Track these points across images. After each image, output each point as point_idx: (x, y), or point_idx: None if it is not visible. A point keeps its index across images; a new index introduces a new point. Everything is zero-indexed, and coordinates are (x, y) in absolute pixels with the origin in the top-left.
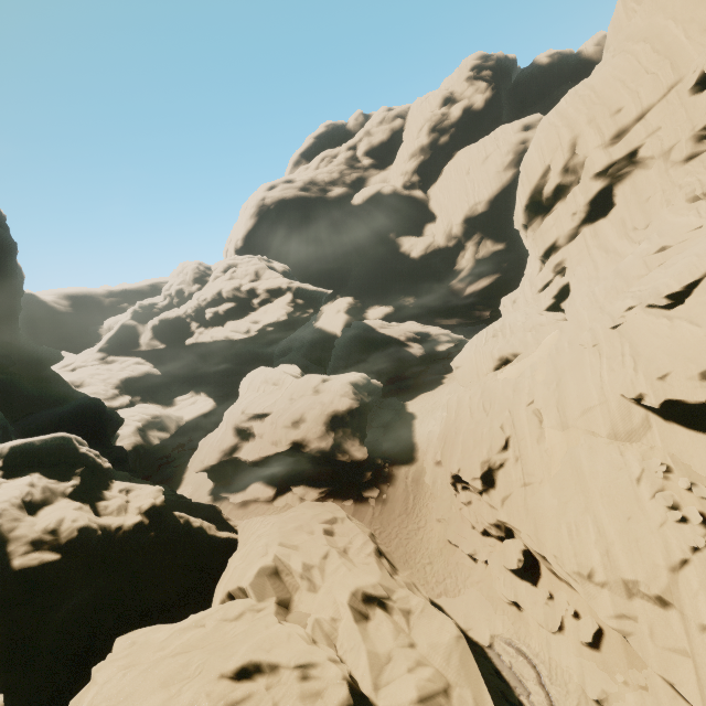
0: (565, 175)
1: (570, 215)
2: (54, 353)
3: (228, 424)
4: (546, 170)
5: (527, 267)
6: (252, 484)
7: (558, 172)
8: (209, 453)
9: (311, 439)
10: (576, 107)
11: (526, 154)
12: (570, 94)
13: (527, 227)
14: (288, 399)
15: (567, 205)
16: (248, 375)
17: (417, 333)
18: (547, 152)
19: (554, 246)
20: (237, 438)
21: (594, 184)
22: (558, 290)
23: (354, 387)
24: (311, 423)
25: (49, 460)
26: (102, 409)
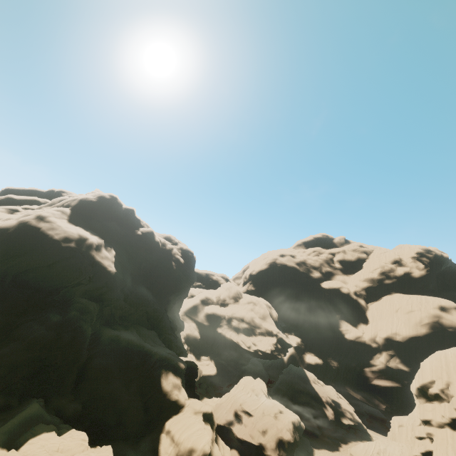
0: (442, 393)
1: (441, 414)
2: (183, 324)
3: (233, 406)
4: (432, 381)
5: (415, 409)
6: (233, 449)
7: (438, 388)
8: (220, 417)
9: (268, 448)
10: (454, 366)
11: (424, 363)
12: (454, 354)
13: (417, 397)
14: (262, 412)
15: (440, 408)
16: (244, 378)
17: (333, 400)
18: (434, 375)
19: (429, 421)
20: (234, 417)
21: (455, 412)
22: (425, 451)
23: (293, 426)
24: (270, 437)
25: (208, 417)
26: (197, 371)
